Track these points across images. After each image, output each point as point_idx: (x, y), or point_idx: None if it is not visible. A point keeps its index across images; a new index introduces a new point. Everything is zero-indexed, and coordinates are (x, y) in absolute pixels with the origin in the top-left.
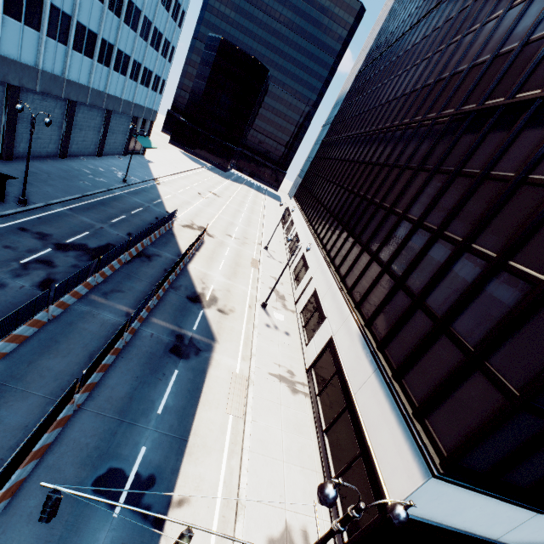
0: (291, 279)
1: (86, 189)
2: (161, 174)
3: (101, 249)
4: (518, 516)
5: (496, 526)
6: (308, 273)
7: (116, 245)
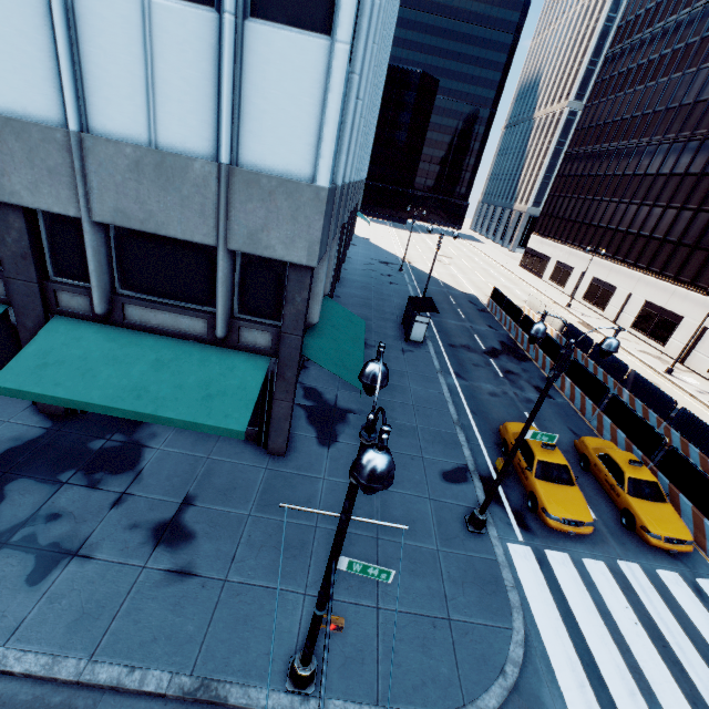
0: (634, 335)
1: (403, 290)
2: (394, 250)
3: (505, 348)
4: None
5: None
6: (685, 324)
7: (503, 341)
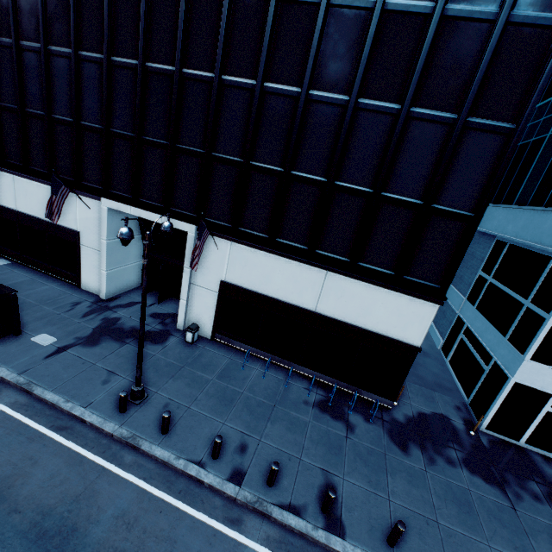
0: None
1: None
2: None
3: None
4: (8, 182)
5: (7, 195)
6: None
7: None
